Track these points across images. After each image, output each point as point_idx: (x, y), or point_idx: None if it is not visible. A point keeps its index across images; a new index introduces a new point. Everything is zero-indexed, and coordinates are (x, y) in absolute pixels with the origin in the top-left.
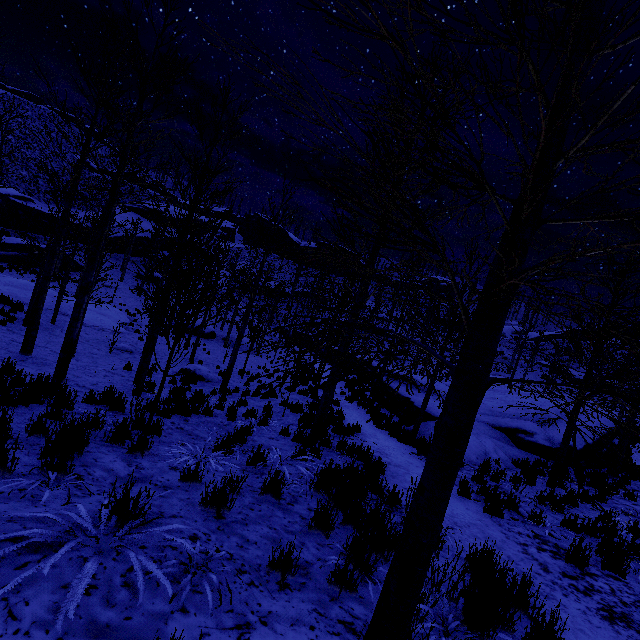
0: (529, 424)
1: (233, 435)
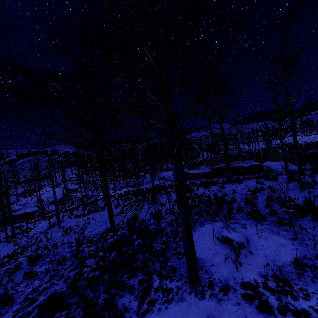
0: (53, 199)
1: None
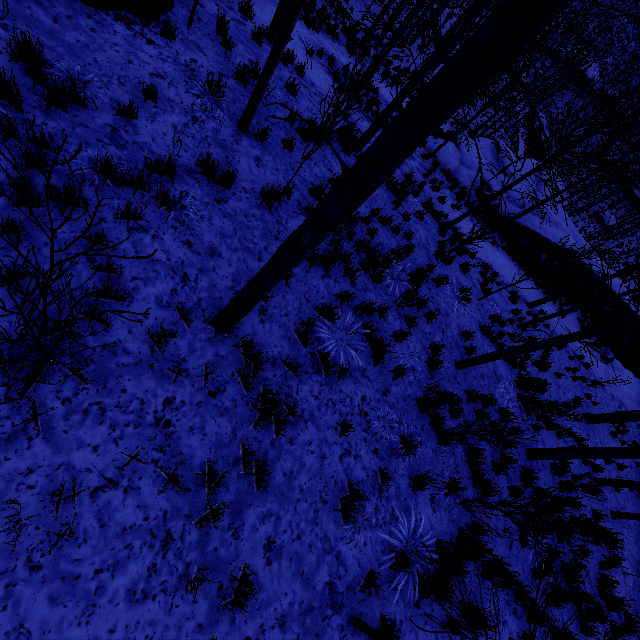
0: (498, 188)
1: (323, 5)
